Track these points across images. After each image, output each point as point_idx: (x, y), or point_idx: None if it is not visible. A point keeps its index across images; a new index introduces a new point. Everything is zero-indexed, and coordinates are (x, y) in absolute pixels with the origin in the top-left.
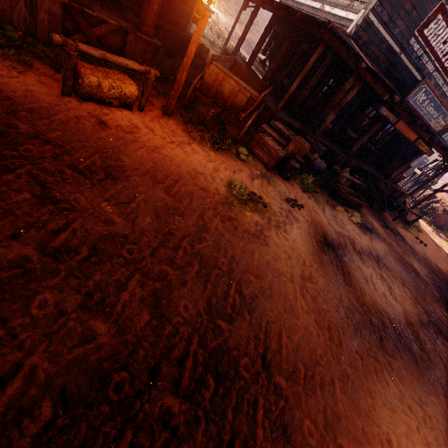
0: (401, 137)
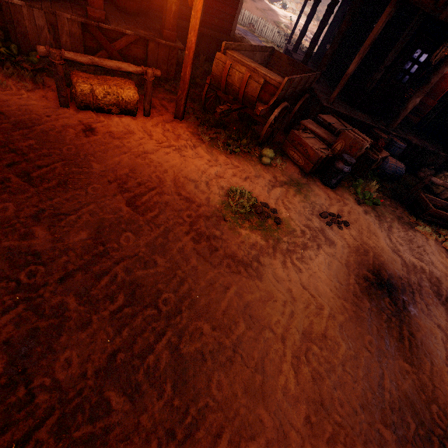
0: None
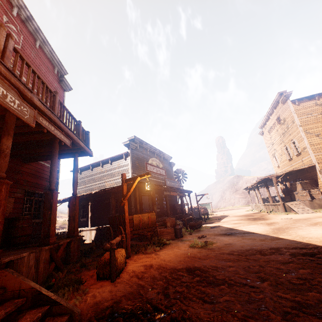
0: (169, 198)
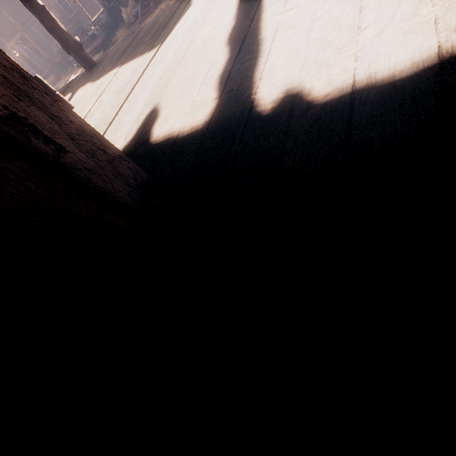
0: None
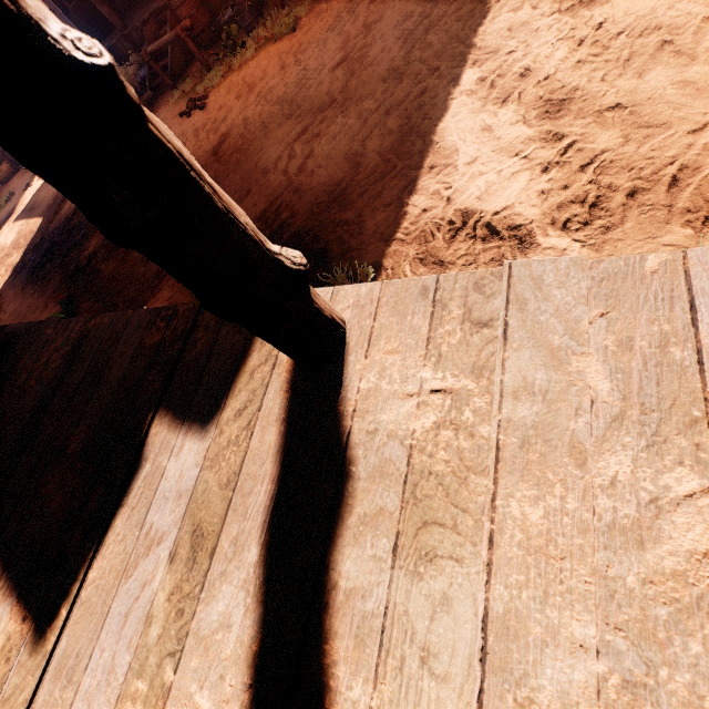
0: None
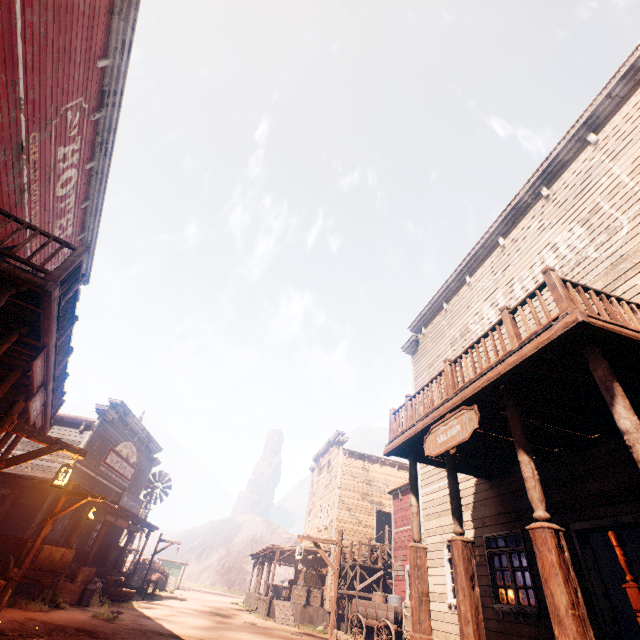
0: (108, 527)
